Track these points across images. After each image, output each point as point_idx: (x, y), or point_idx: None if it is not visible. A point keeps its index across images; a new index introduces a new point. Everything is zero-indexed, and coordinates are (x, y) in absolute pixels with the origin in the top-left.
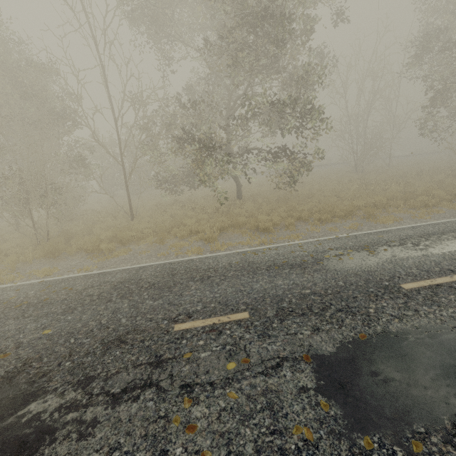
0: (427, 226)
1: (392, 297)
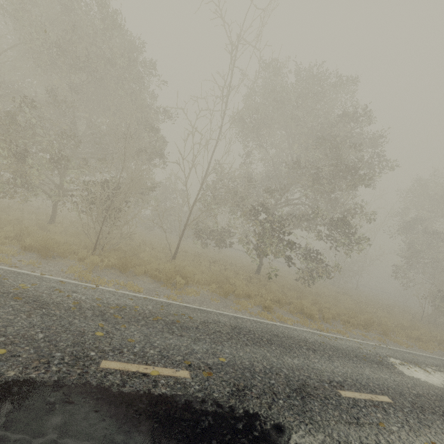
0: (441, 360)
1: None
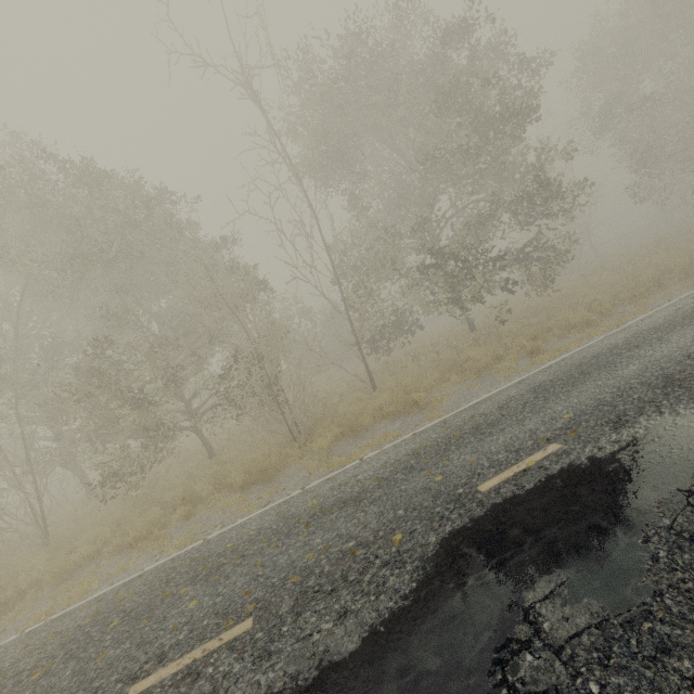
0: None
1: None
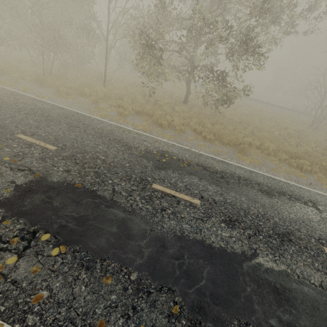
0: (262, 176)
1: (134, 184)
